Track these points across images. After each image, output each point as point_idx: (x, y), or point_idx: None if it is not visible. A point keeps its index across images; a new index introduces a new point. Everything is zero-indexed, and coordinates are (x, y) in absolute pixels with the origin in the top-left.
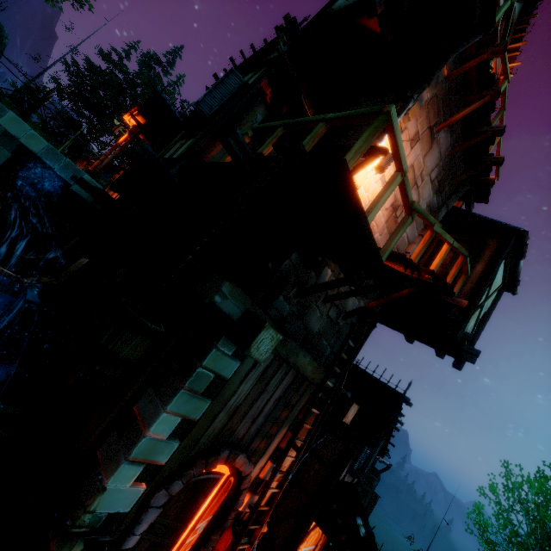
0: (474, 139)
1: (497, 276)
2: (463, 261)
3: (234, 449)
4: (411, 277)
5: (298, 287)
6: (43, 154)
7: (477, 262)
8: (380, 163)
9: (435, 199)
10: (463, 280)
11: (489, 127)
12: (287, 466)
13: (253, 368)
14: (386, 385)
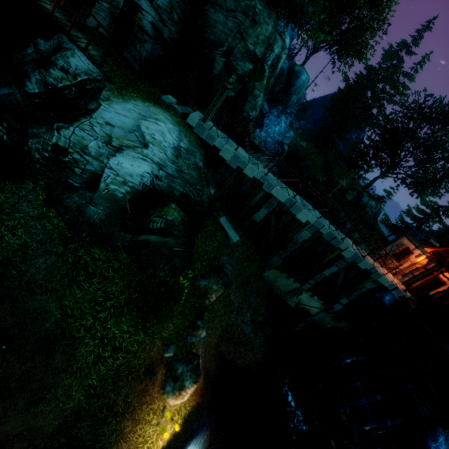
0: None
1: None
2: None
3: None
4: None
5: None
6: (388, 285)
7: None
8: None
9: None
10: None
11: None
12: None
13: None
14: None
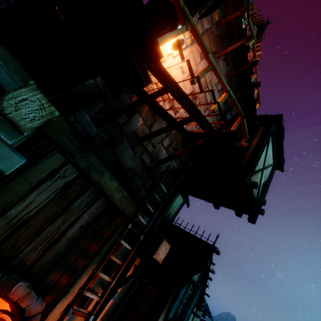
0: (241, 68)
1: (268, 153)
2: (241, 119)
3: (10, 272)
4: (199, 111)
5: (106, 113)
6: None
7: (253, 138)
8: (174, 41)
9: (222, 105)
10: (244, 140)
11: (248, 62)
12: (102, 315)
13: (50, 178)
14: (199, 238)
